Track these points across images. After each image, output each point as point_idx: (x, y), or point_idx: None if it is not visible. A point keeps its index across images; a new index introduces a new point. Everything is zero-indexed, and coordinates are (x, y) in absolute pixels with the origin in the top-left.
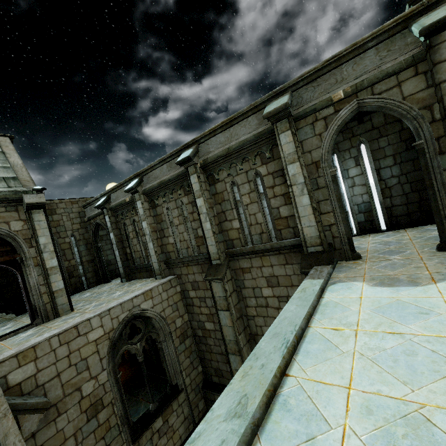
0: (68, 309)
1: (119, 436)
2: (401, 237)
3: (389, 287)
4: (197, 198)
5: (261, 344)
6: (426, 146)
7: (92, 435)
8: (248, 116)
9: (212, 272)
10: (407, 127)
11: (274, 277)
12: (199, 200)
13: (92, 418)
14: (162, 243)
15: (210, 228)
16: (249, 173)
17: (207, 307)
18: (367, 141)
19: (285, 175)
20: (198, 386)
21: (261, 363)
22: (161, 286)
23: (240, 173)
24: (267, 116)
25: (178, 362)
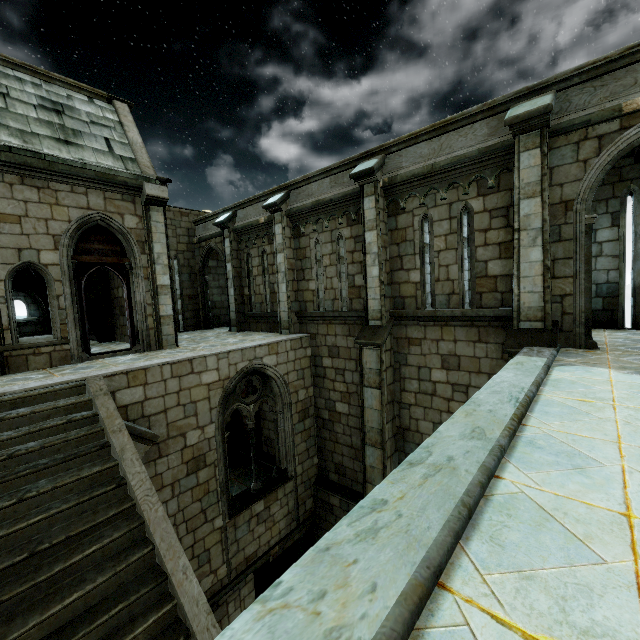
0: (173, 342)
1: (216, 505)
2: None
3: None
4: (368, 231)
5: (479, 396)
6: None
7: (189, 492)
8: (476, 120)
9: (368, 334)
10: None
11: (454, 357)
12: (370, 234)
13: (192, 473)
14: (298, 288)
15: (377, 276)
16: (453, 206)
17: (344, 383)
18: None
19: (513, 215)
20: (310, 480)
21: (487, 409)
22: (290, 341)
23: (440, 204)
24: (511, 121)
25: (293, 443)
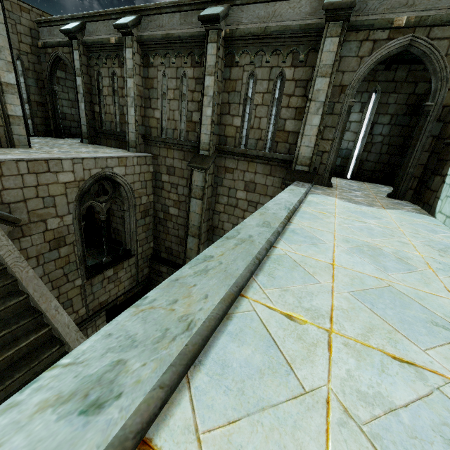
0: (26, 143)
1: (76, 271)
2: (361, 185)
3: (355, 204)
4: (207, 75)
5: (268, 205)
6: (432, 109)
7: (52, 262)
8: None
9: (198, 160)
10: (417, 93)
11: (253, 184)
12: (209, 78)
13: (54, 249)
14: (145, 114)
15: (210, 116)
16: (273, 70)
17: (177, 194)
18: (381, 92)
19: (310, 87)
20: (147, 257)
21: (272, 212)
22: (136, 158)
23: (265, 66)
24: (327, 6)
25: (136, 233)
